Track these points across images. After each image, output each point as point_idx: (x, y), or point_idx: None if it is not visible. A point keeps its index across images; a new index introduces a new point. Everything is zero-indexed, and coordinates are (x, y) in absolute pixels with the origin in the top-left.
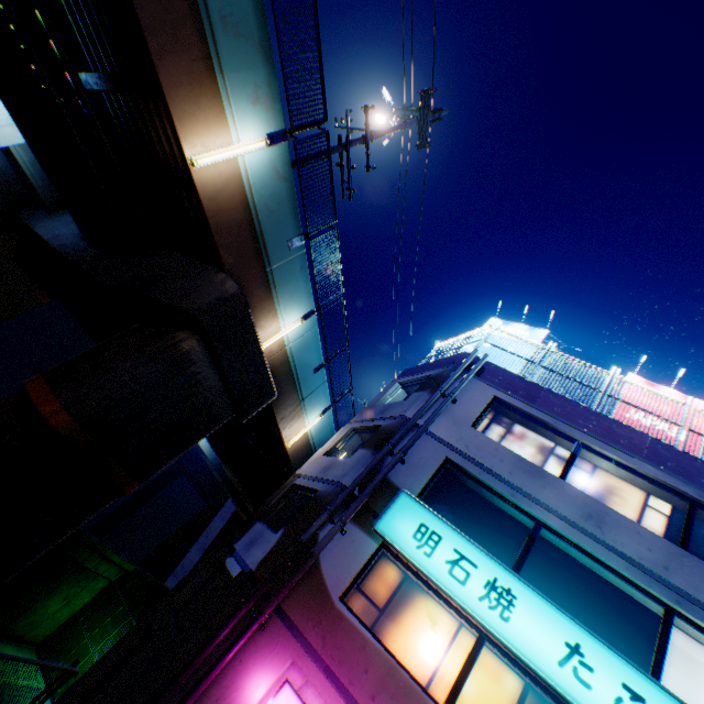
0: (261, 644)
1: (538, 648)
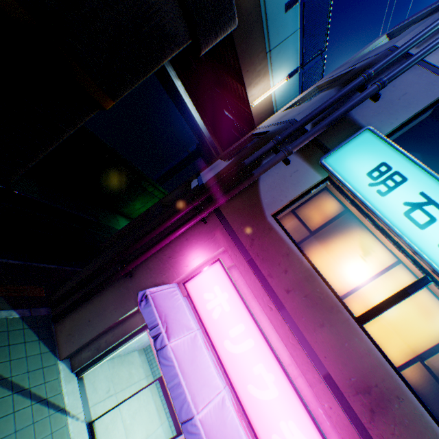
0: (202, 233)
1: None
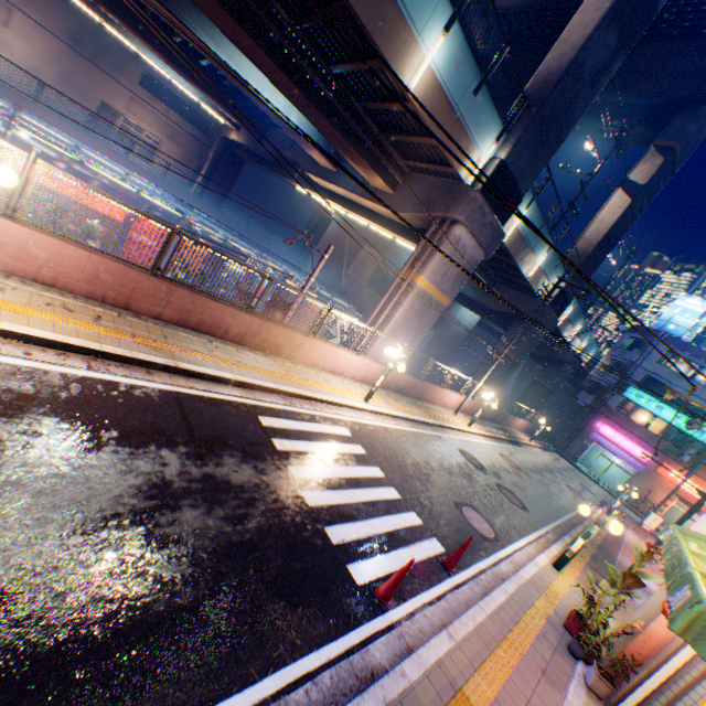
0: (595, 418)
1: (667, 417)
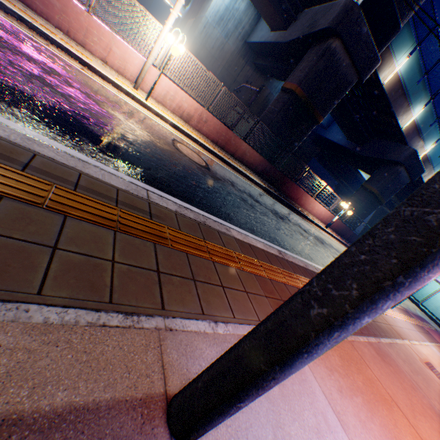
0: None
1: None
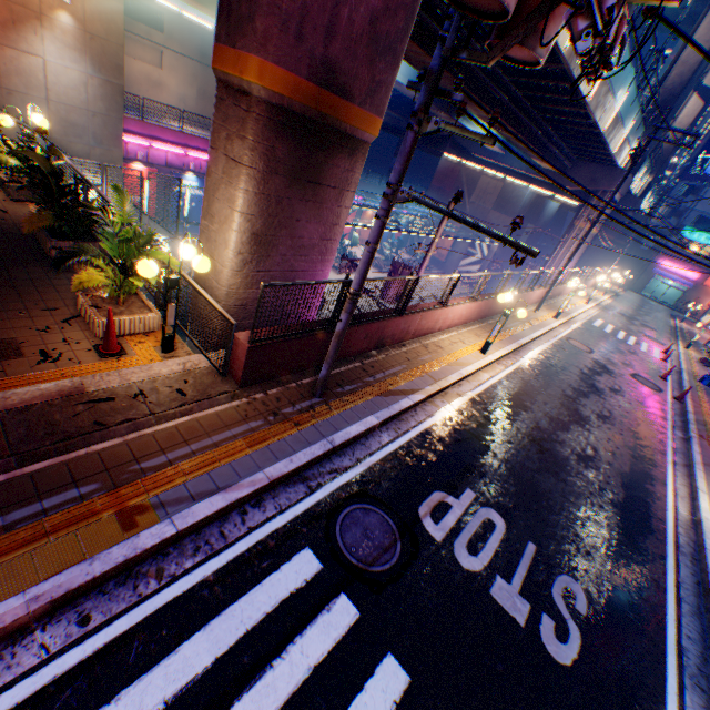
0: (657, 257)
1: None
